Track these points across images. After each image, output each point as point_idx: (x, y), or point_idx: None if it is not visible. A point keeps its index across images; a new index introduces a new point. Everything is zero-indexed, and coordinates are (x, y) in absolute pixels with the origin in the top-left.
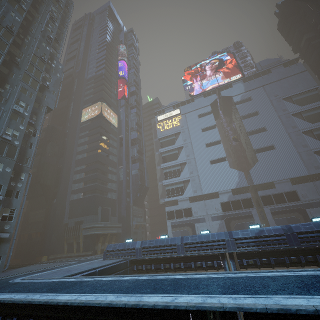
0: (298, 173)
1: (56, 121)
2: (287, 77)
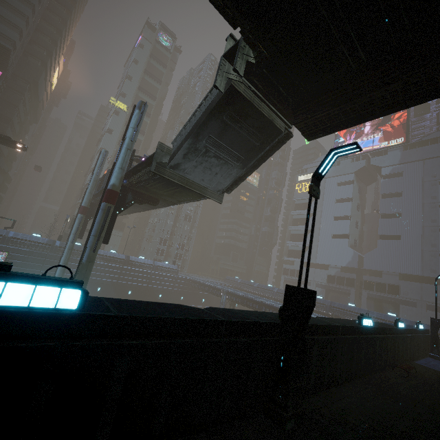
0: (410, 271)
1: None
2: None
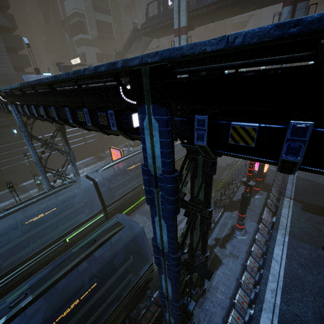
0: None
1: None
2: None
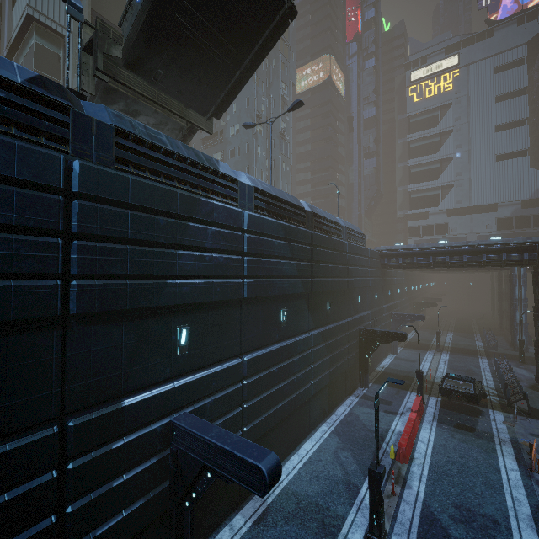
0: None
1: None
2: None
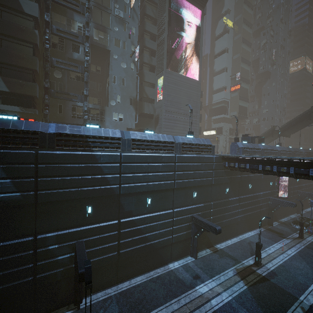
0: None
1: None
2: None
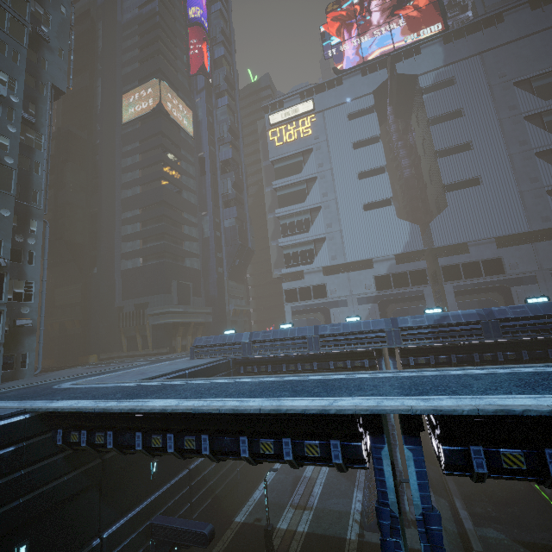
0: (511, 229)
1: (73, 120)
2: (532, 33)
